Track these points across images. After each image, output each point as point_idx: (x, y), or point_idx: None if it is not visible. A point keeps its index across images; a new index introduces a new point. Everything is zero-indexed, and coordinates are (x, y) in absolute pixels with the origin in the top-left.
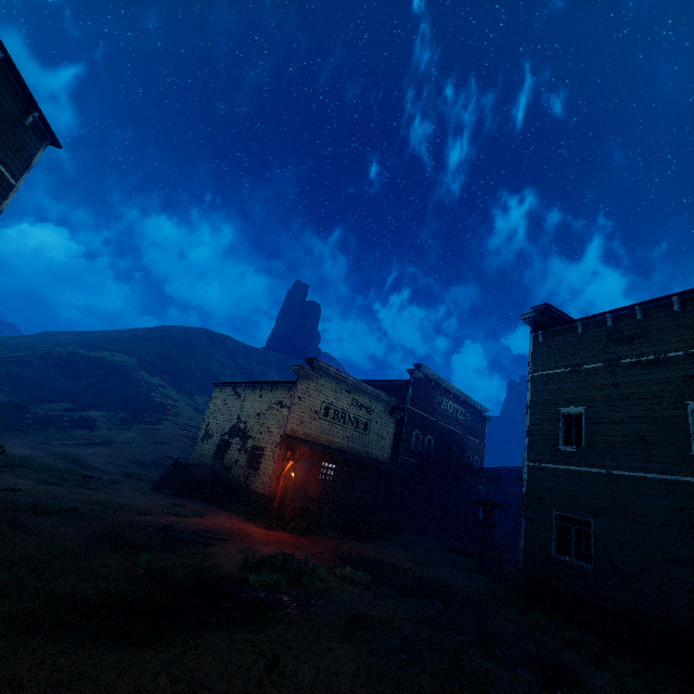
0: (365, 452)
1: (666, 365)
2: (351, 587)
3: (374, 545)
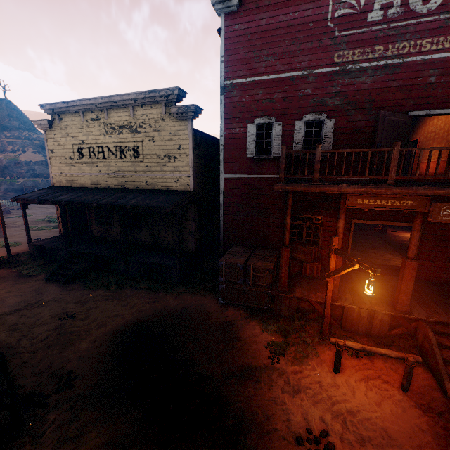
0: (146, 184)
1: None
2: None
3: (17, 289)
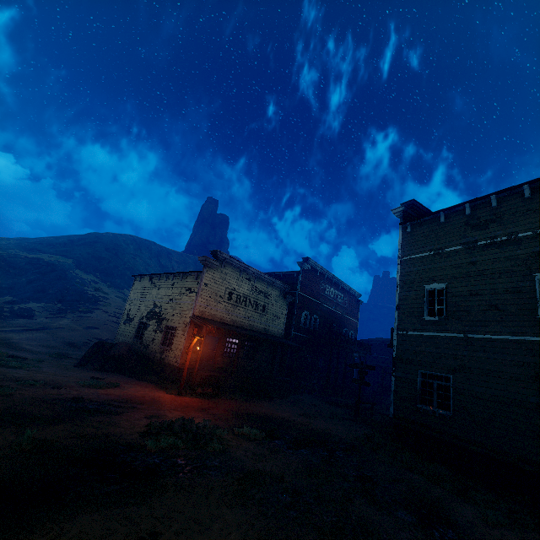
0: (264, 329)
1: (517, 244)
2: (247, 443)
3: (270, 404)
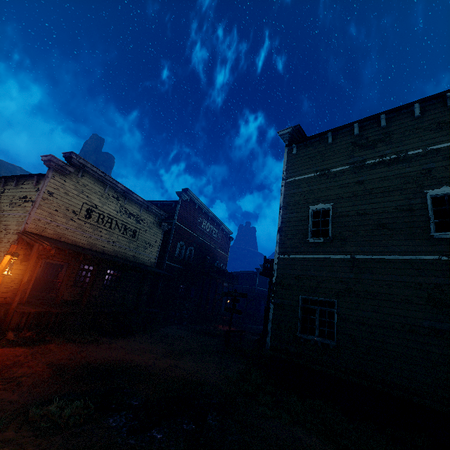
0: (133, 257)
1: (407, 162)
2: (40, 448)
3: (128, 343)
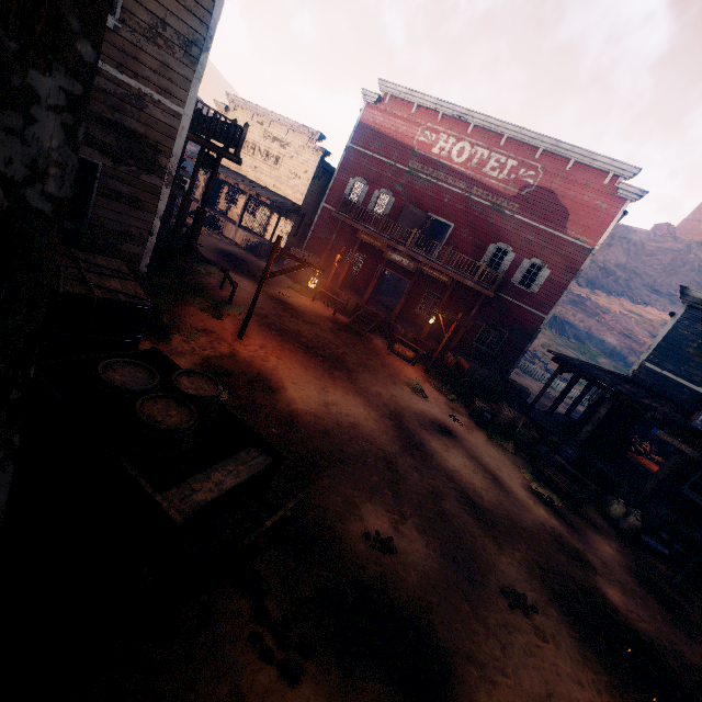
0: (273, 187)
1: None
2: None
3: None
